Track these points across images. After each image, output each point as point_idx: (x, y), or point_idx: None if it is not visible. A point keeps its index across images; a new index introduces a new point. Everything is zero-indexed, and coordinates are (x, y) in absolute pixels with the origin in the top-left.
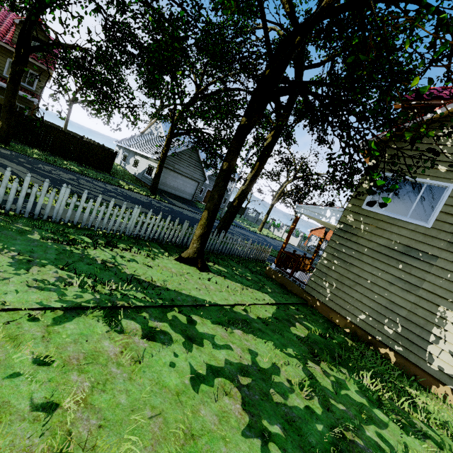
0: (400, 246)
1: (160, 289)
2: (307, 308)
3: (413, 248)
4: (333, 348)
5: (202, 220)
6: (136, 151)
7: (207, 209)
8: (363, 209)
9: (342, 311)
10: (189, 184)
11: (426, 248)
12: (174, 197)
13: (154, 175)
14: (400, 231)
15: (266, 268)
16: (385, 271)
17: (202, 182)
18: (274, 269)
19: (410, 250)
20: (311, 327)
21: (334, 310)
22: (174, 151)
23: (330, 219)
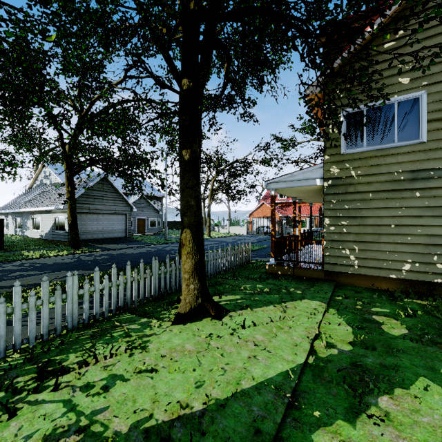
0: (405, 174)
1: (210, 418)
2: (345, 289)
3: (421, 170)
4: (437, 324)
5: (187, 245)
6: (30, 209)
7: (187, 226)
8: (344, 155)
9: (380, 272)
10: (115, 220)
11: (434, 164)
12: (104, 241)
13: (69, 227)
14: (396, 159)
15: (266, 268)
16: (404, 207)
17: (128, 212)
18: (275, 264)
19: (418, 173)
20: (385, 311)
21: (371, 275)
22: (81, 191)
23: (312, 181)
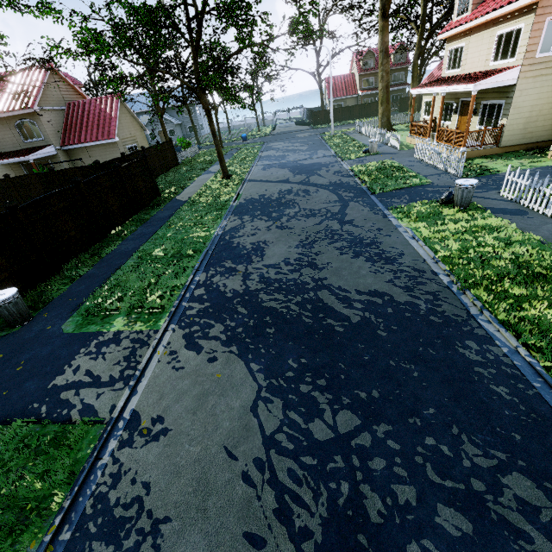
0: None
1: None
2: None
3: None
4: None
5: None
6: None
7: None
8: None
9: None
10: None
11: None
12: None
13: None
14: None
15: None
16: None
17: None
18: None
19: None
20: None
21: None
22: None
23: None
